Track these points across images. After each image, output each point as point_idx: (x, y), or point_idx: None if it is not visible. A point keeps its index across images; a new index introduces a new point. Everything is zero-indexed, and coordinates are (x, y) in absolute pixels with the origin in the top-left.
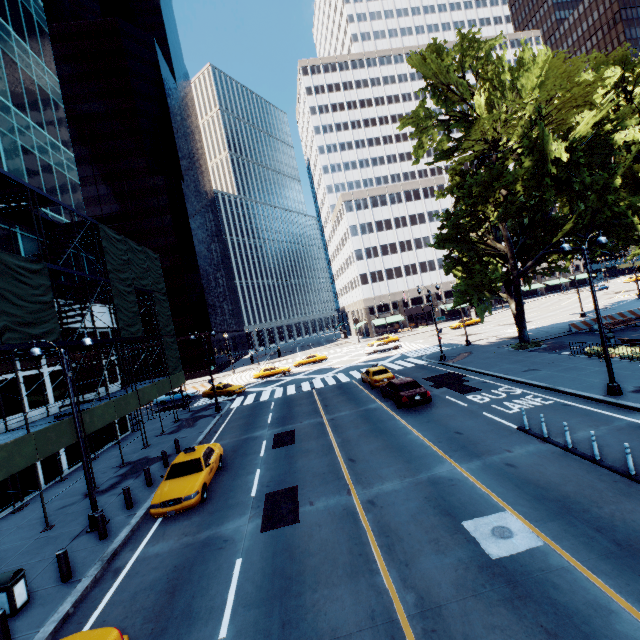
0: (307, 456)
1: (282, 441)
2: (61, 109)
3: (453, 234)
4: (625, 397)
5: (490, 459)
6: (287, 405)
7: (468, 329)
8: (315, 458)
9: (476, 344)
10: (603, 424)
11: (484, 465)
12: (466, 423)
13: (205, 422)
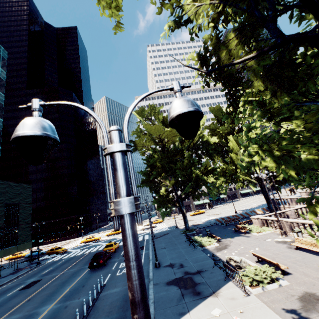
0: (20, 296)
1: (28, 286)
2: (0, 130)
3: (148, 179)
4: (157, 269)
5: (66, 303)
6: (65, 262)
7: (195, 216)
8: (21, 298)
9: (178, 228)
10: None
11: (59, 306)
12: (95, 280)
13: (22, 271)
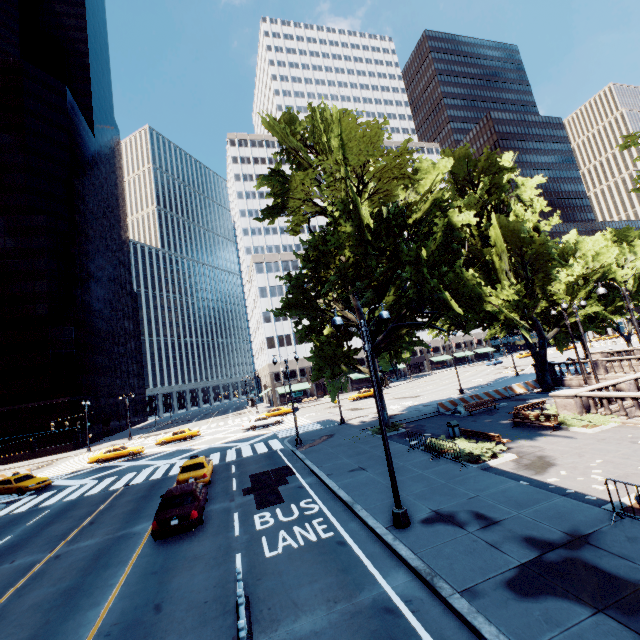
0: None
1: None
2: None
3: (300, 299)
4: (407, 533)
5: None
6: (53, 518)
7: (364, 402)
8: None
9: (349, 423)
10: (346, 597)
11: None
12: (193, 580)
13: None
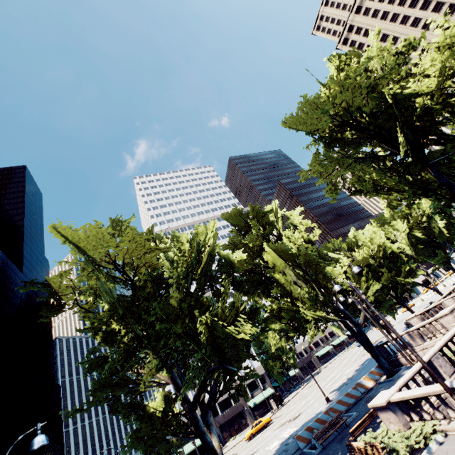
0: None
1: None
2: None
3: (108, 379)
4: None
5: None
6: None
7: (255, 440)
8: None
9: None
10: None
11: None
12: None
13: None
